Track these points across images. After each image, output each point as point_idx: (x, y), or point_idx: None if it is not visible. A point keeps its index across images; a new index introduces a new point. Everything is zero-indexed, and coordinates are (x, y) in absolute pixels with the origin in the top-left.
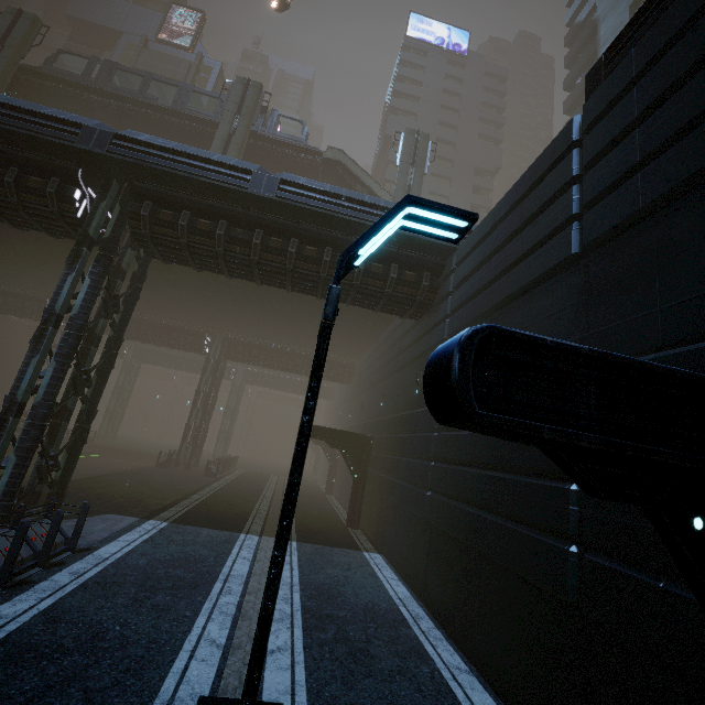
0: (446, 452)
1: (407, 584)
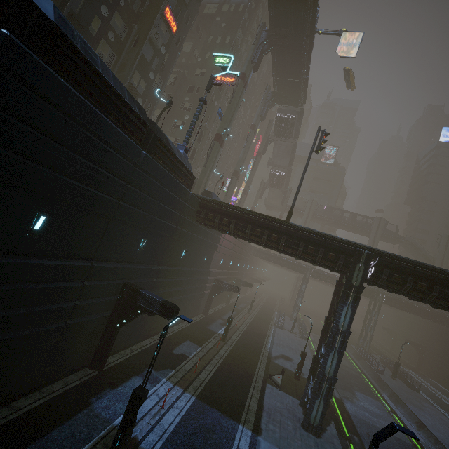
0: None
1: (446, 389)
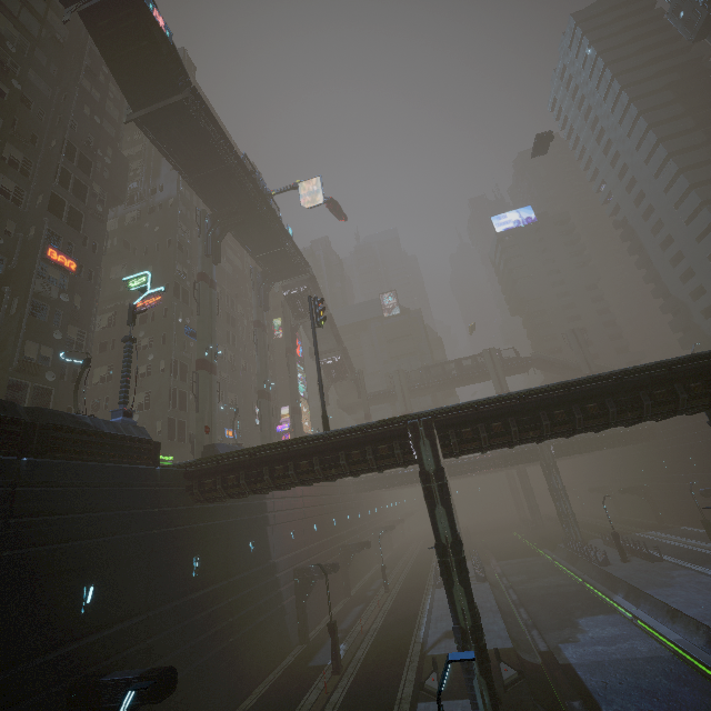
0: (694, 489)
1: (702, 529)
